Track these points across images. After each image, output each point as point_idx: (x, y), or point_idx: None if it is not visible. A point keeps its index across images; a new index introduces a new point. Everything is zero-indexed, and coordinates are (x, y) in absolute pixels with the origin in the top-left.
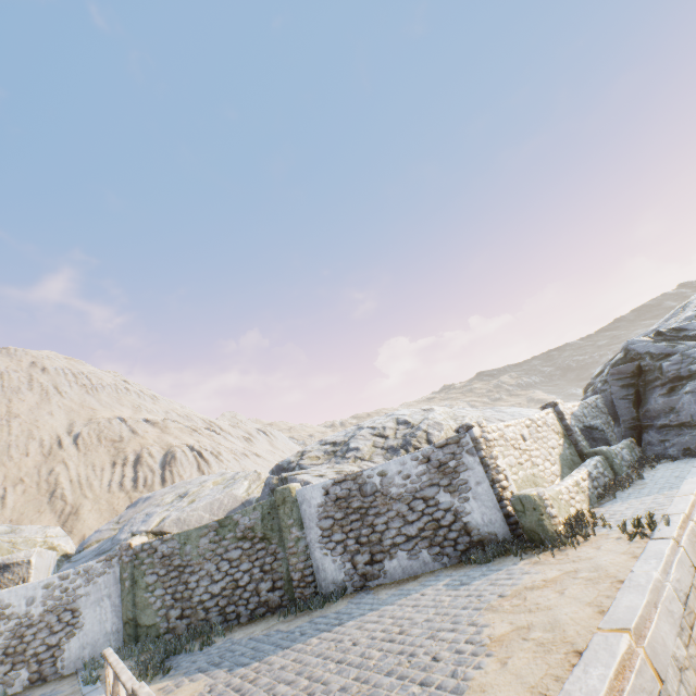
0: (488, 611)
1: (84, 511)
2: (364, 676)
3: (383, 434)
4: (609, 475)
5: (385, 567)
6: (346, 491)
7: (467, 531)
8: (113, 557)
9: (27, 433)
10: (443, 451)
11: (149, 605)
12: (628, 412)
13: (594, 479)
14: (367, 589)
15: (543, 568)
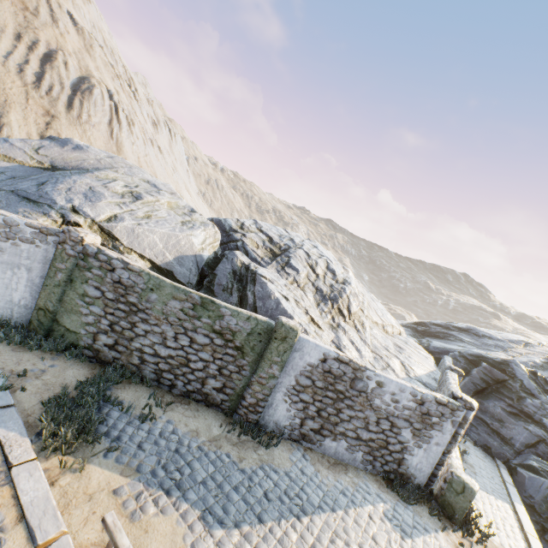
0: None
1: None
2: None
3: (315, 269)
4: None
5: (324, 441)
6: (341, 372)
7: (400, 462)
8: (51, 234)
9: None
10: (437, 407)
11: (78, 312)
12: (467, 391)
13: None
14: (300, 447)
15: None
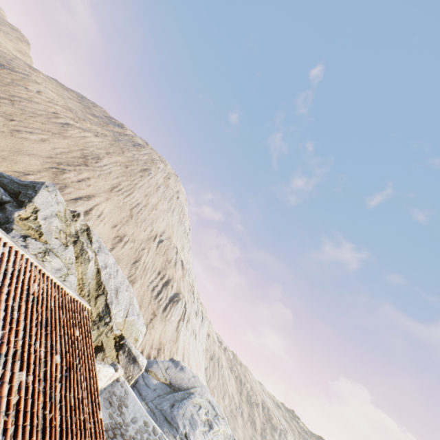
0: None
1: (135, 286)
2: None
3: None
4: None
5: None
6: None
7: None
8: None
9: (152, 220)
10: None
11: None
12: None
13: None
14: None
15: None
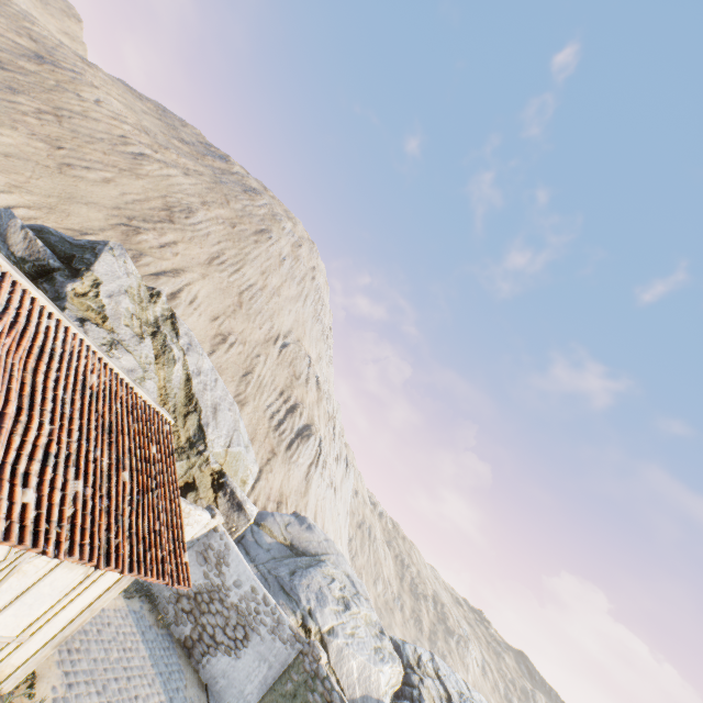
0: None
1: (246, 409)
2: None
3: None
4: None
5: None
6: None
7: None
8: (300, 640)
9: (273, 312)
10: None
11: None
12: None
13: None
14: None
15: None
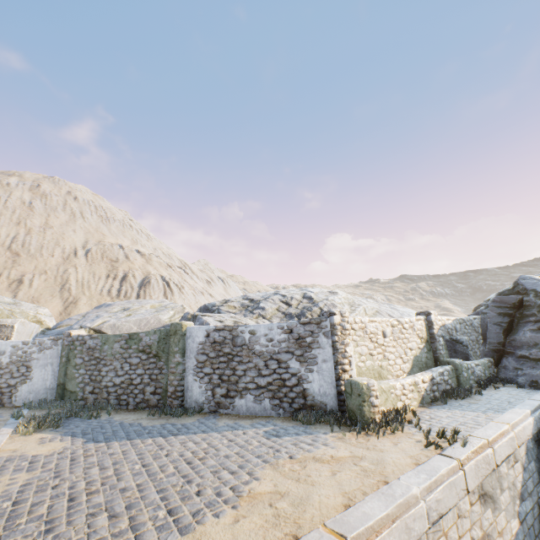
0: (270, 467)
1: (81, 303)
2: (144, 486)
3: (289, 302)
4: (452, 384)
5: (235, 402)
6: (222, 338)
7: (304, 395)
8: (59, 339)
9: (56, 241)
10: (304, 328)
11: (74, 378)
12: (496, 337)
13: (435, 383)
14: (216, 414)
15: (341, 445)
